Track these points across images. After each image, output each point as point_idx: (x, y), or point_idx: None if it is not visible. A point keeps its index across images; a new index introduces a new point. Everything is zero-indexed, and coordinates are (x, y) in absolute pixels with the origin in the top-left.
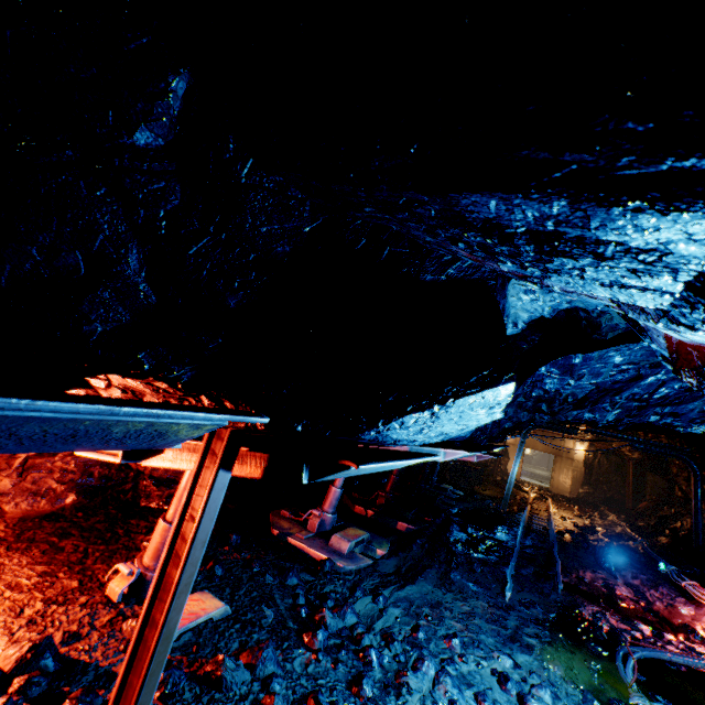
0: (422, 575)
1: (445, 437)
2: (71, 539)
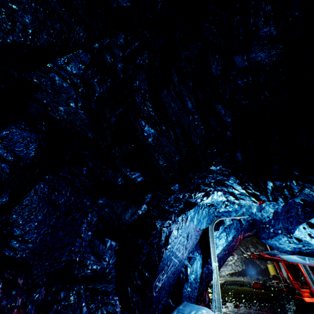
0: None
1: (281, 249)
2: None
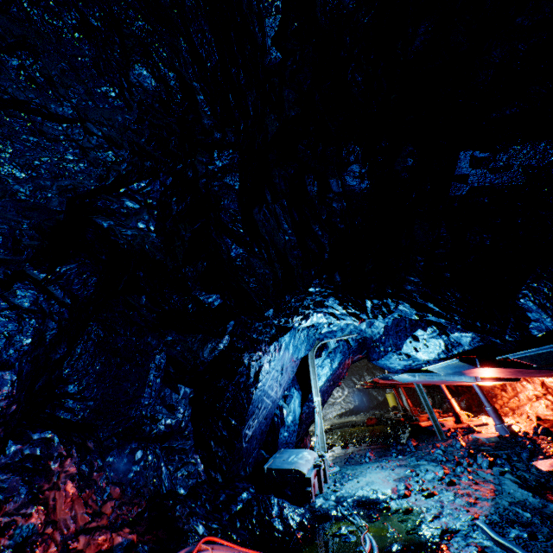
0: (540, 497)
1: (393, 369)
2: (548, 424)
